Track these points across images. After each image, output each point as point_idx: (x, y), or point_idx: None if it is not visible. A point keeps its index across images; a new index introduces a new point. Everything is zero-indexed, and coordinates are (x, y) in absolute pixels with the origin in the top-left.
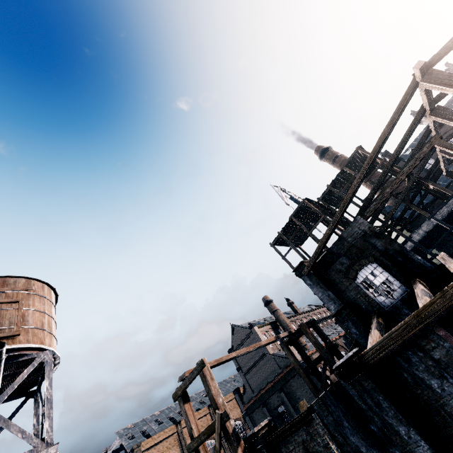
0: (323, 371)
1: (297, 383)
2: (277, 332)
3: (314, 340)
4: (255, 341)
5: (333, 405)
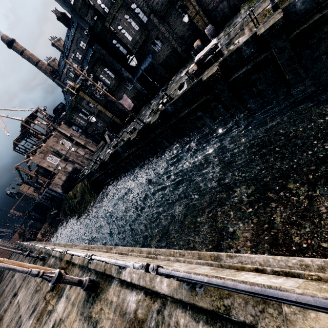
0: None
1: None
2: None
3: None
4: None
5: None
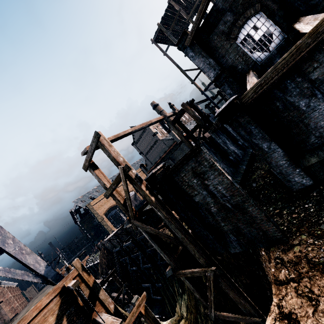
0: (198, 135)
1: (178, 153)
2: (163, 126)
3: (193, 113)
4: (149, 134)
5: (207, 149)
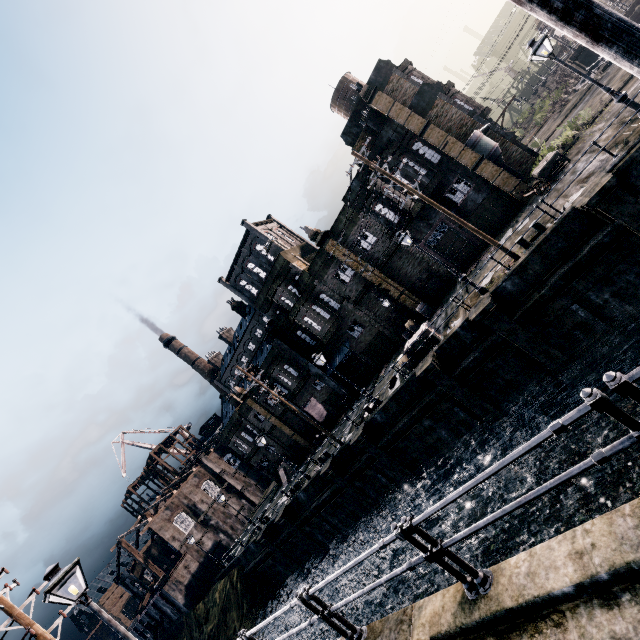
0: None
1: None
2: None
3: None
4: None
5: None
